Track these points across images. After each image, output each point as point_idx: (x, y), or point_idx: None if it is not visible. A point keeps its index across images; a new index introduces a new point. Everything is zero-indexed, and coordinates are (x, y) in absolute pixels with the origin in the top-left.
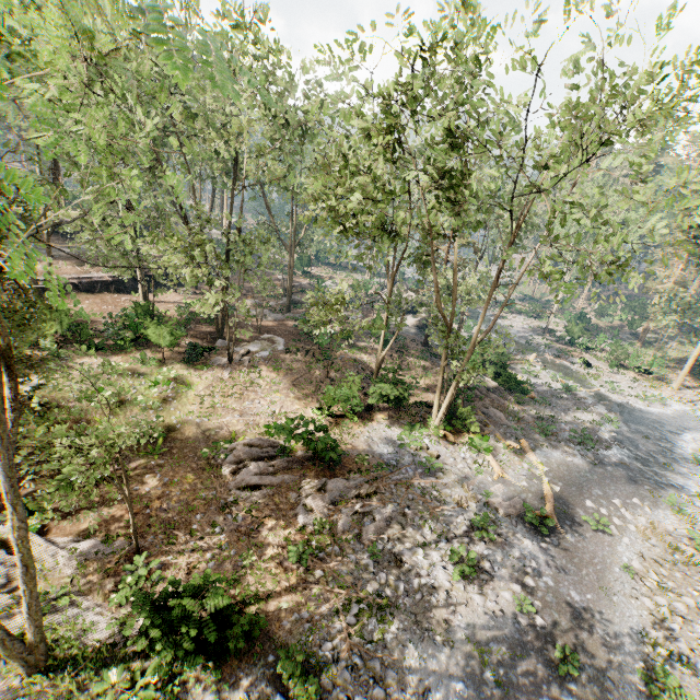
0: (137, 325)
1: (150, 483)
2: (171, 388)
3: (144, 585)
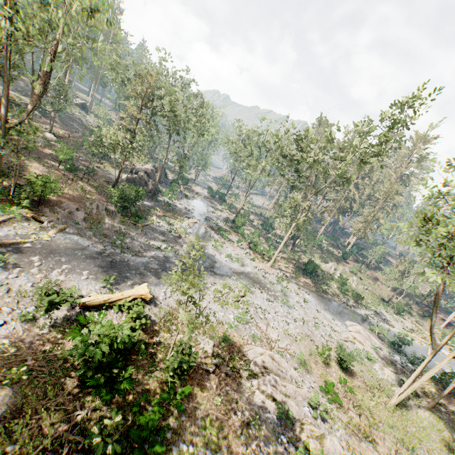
0: None
1: None
2: None
3: None
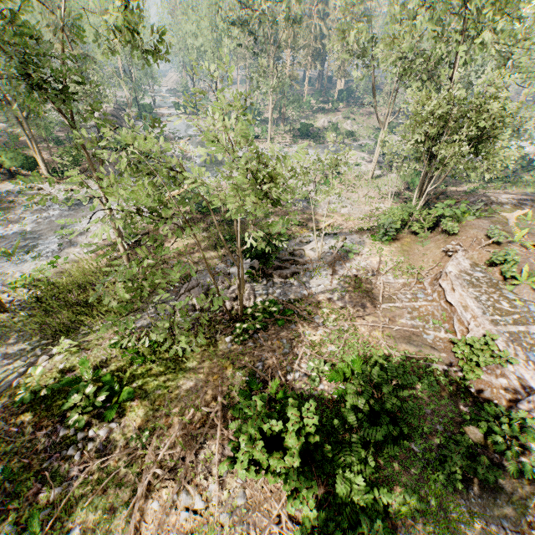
0: None
1: None
2: None
3: None
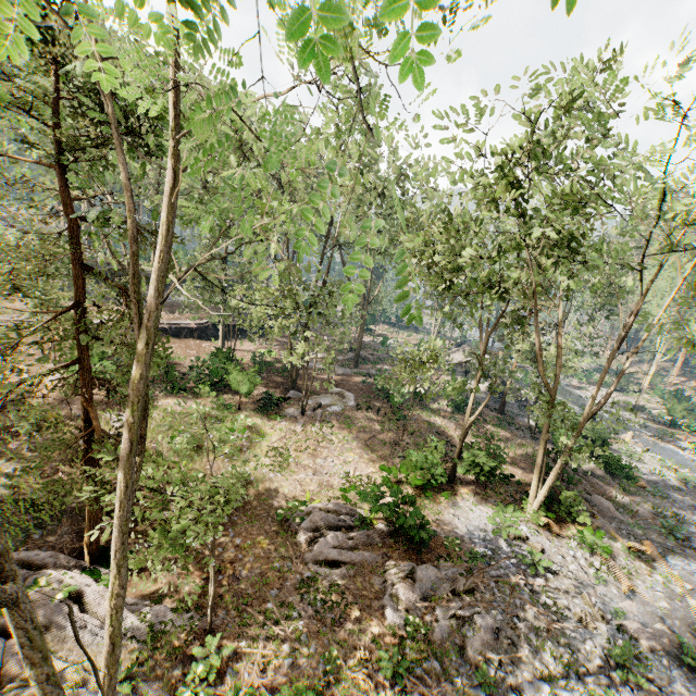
0: (218, 370)
1: (223, 543)
2: (245, 437)
3: (233, 691)
